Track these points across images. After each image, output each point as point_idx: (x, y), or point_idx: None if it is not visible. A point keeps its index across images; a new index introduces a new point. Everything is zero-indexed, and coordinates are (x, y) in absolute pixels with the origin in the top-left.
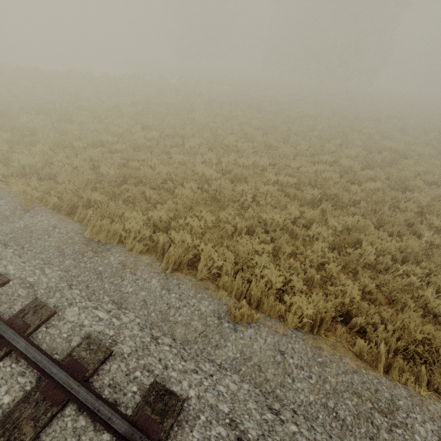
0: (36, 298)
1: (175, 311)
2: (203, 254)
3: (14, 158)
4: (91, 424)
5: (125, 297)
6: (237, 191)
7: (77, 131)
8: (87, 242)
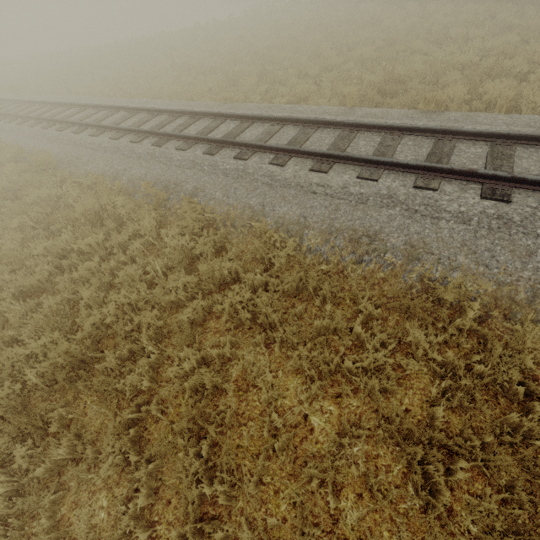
0: (440, 126)
1: (534, 123)
2: (525, 99)
3: (281, 92)
4: (538, 150)
5: (489, 124)
6: (507, 66)
7: (295, 65)
8: (422, 112)
